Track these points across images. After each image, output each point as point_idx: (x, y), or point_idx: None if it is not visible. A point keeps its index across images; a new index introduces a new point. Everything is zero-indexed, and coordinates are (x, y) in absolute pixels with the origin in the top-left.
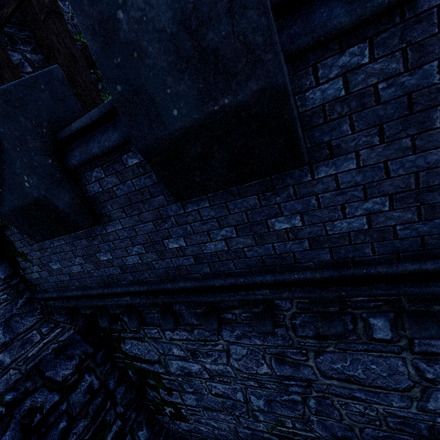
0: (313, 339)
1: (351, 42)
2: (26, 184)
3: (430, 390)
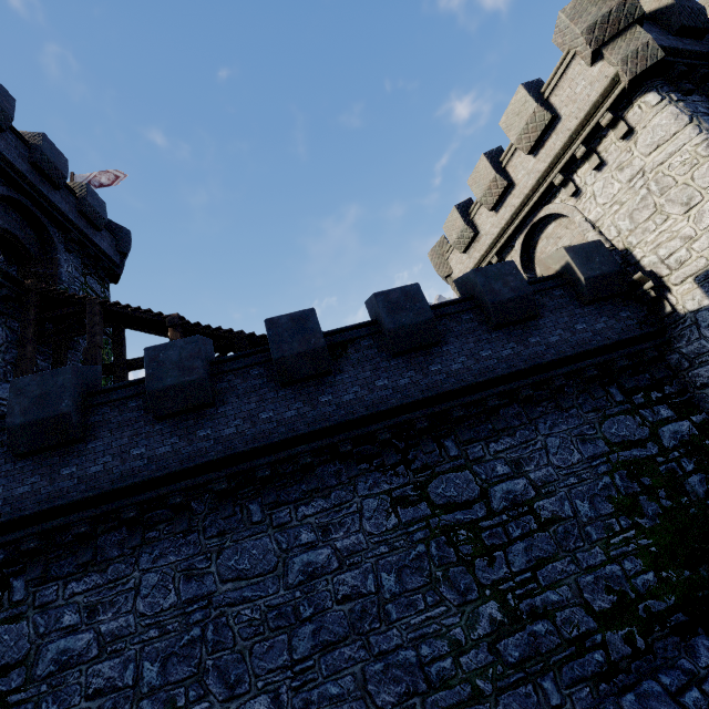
0: (216, 538)
1: (230, 374)
2: (64, 404)
3: (287, 561)
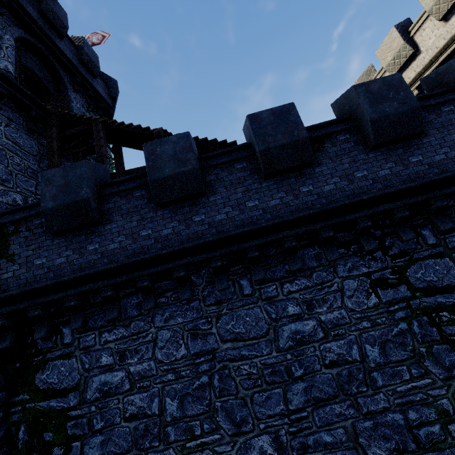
0: (214, 306)
1: (217, 168)
2: (83, 192)
3: (277, 329)
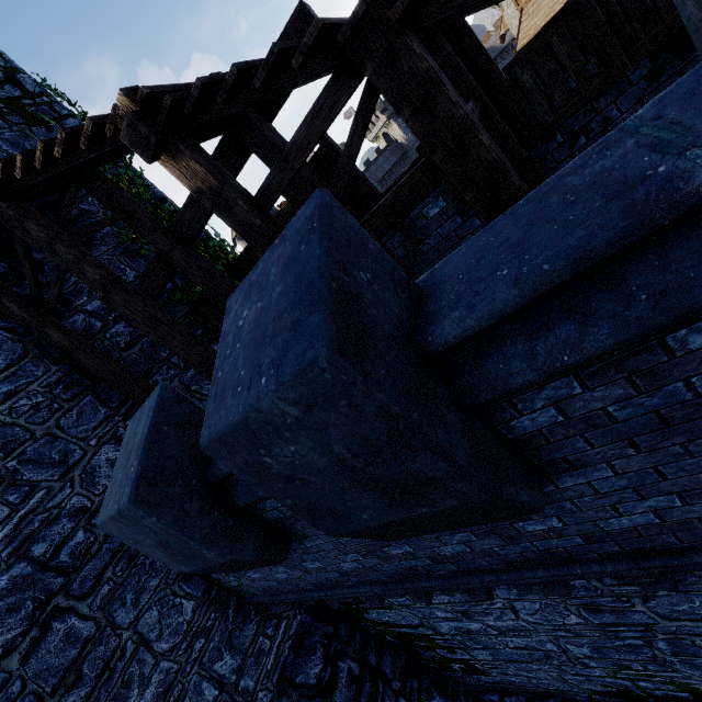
0: (631, 586)
1: (549, 379)
2: (208, 555)
3: None
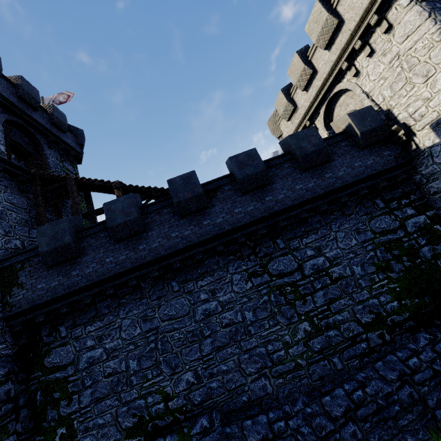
0: (156, 300)
1: (152, 214)
2: (66, 239)
3: (194, 309)
